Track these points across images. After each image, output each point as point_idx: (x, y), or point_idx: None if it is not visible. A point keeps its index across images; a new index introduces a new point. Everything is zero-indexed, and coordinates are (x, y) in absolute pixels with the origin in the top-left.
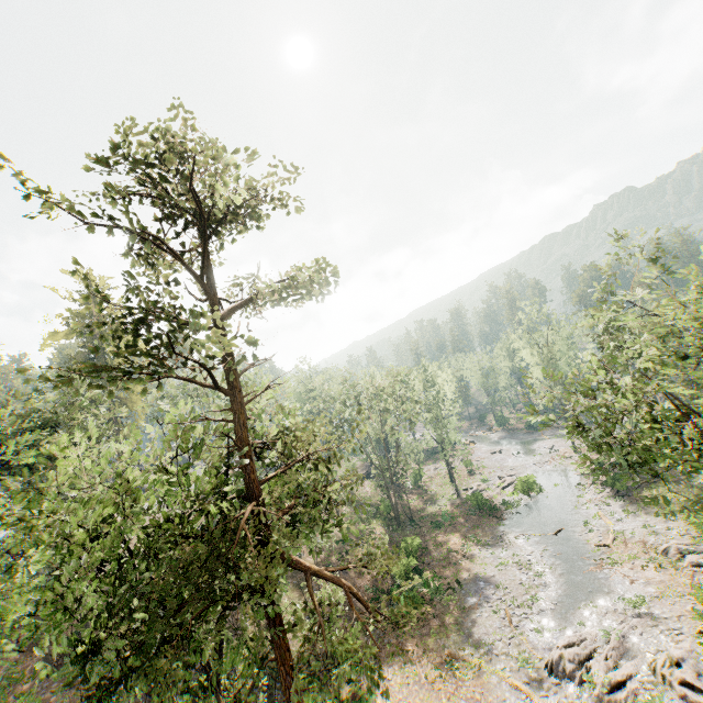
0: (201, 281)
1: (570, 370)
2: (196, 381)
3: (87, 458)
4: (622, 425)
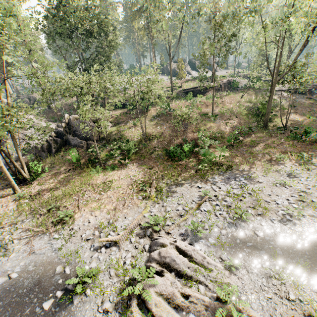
0: None
1: None
2: None
3: None
4: None
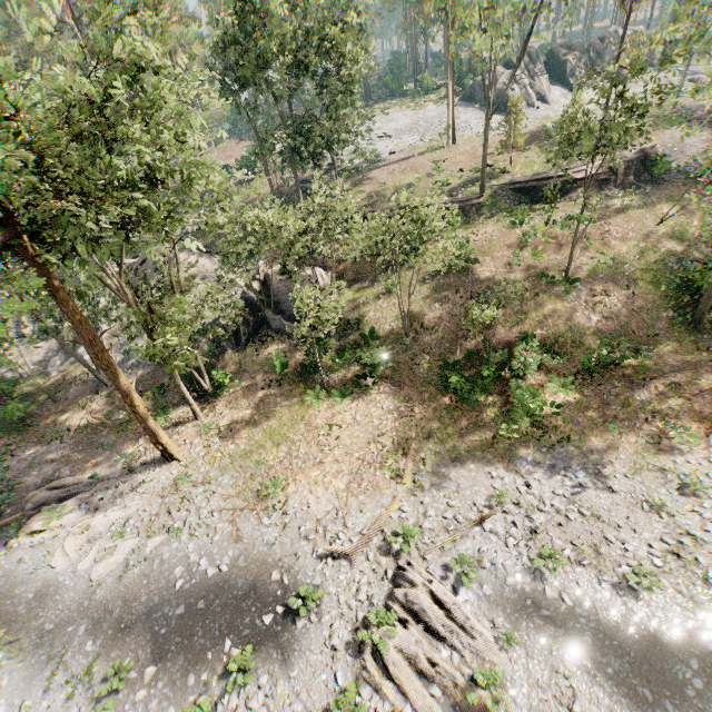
0: None
1: None
2: None
3: None
4: None
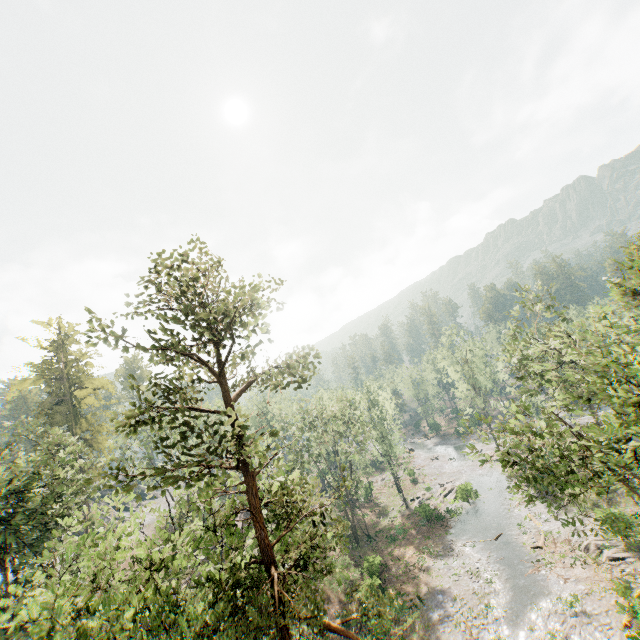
0: (218, 377)
1: (488, 384)
2: (222, 466)
3: (139, 548)
4: (542, 457)
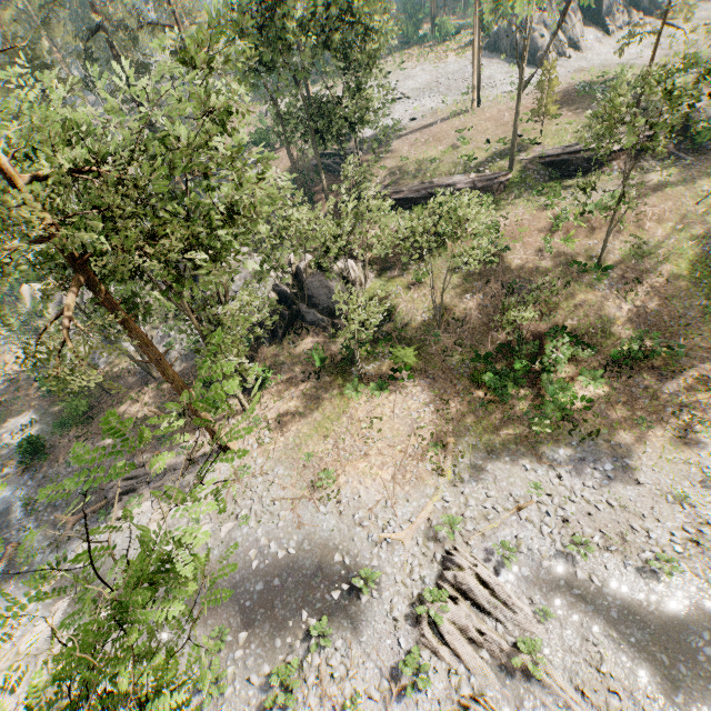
0: None
1: None
2: None
3: None
4: None
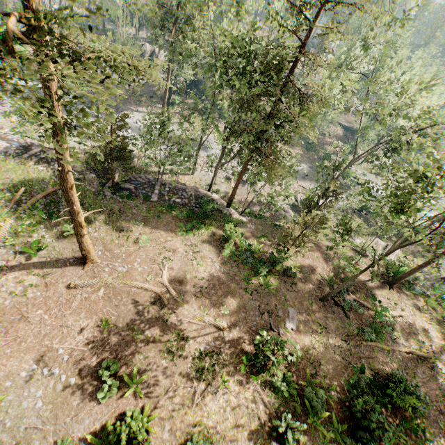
0: None
1: None
2: None
3: None
4: None
